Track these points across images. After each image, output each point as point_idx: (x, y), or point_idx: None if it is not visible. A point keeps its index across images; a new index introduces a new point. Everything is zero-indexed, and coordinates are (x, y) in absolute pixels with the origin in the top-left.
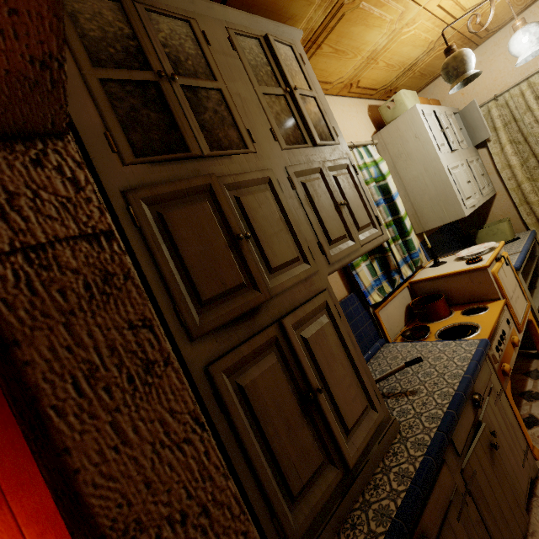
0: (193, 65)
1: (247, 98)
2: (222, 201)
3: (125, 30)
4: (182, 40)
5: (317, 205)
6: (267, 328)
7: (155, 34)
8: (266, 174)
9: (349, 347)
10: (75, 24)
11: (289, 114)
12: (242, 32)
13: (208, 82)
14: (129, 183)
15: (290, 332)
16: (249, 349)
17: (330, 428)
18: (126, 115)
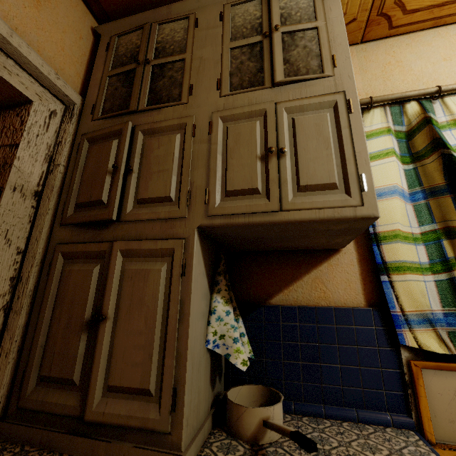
0: (174, 48)
1: (208, 59)
2: (123, 140)
3: (138, 44)
4: (176, 33)
5: (230, 151)
6: (103, 242)
7: (154, 37)
8: (184, 121)
9: (171, 312)
10: (116, 51)
11: (258, 60)
12: (240, 1)
13: (176, 57)
14: (89, 130)
15: (114, 254)
16: (83, 248)
17: (92, 360)
18: (111, 93)
